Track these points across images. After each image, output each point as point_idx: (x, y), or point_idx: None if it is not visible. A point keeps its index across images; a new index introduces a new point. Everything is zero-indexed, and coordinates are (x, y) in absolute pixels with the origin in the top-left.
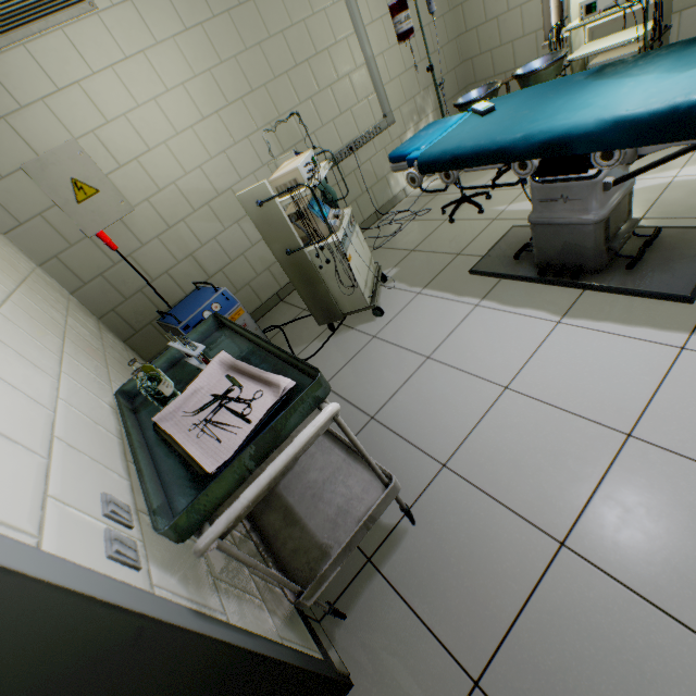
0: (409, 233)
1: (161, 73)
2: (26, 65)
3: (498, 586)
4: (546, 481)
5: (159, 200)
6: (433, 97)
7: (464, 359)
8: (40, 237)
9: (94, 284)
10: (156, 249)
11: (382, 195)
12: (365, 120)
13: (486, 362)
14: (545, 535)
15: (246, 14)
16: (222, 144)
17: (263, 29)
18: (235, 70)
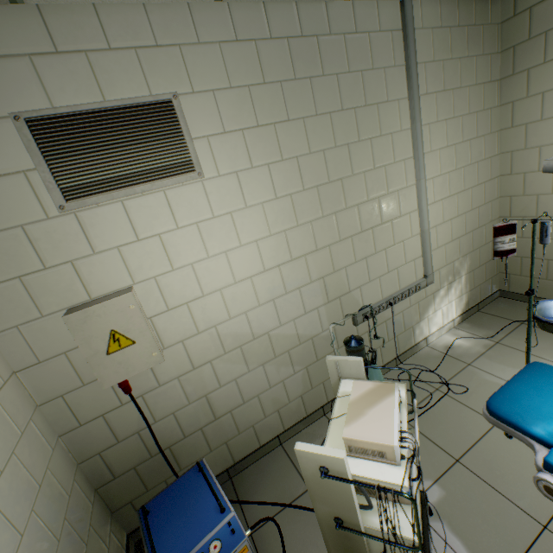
0: (444, 417)
1: (240, 230)
2: (116, 217)
3: None
4: None
5: (193, 341)
6: (468, 262)
7: None
8: (54, 375)
9: (90, 424)
10: (171, 389)
11: (405, 342)
12: (408, 277)
13: None
14: None
15: (331, 189)
16: (273, 292)
17: (342, 202)
18: (307, 231)
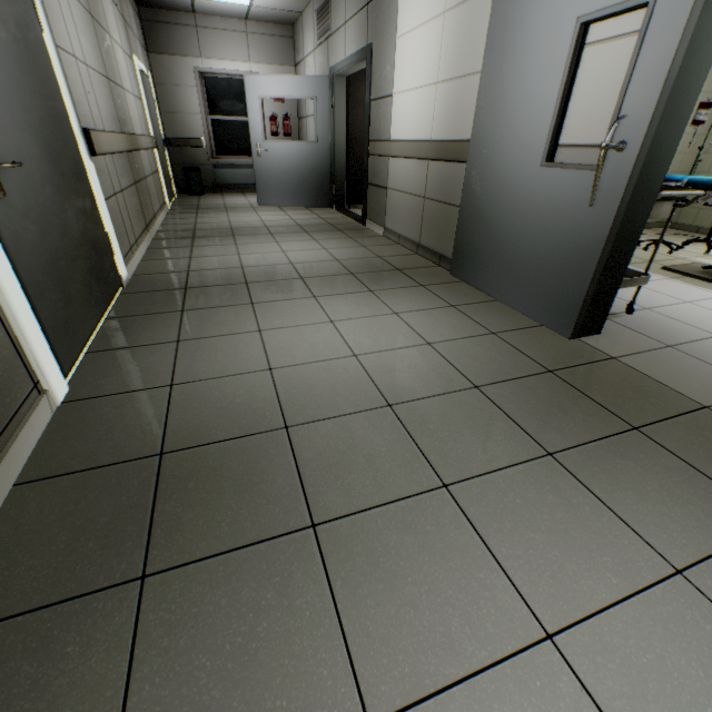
0: None
1: None
2: None
3: (681, 335)
4: (710, 324)
5: None
6: None
7: (658, 290)
8: None
9: None
10: None
11: None
12: None
13: (674, 294)
14: (708, 333)
15: None
16: None
17: None
18: None
